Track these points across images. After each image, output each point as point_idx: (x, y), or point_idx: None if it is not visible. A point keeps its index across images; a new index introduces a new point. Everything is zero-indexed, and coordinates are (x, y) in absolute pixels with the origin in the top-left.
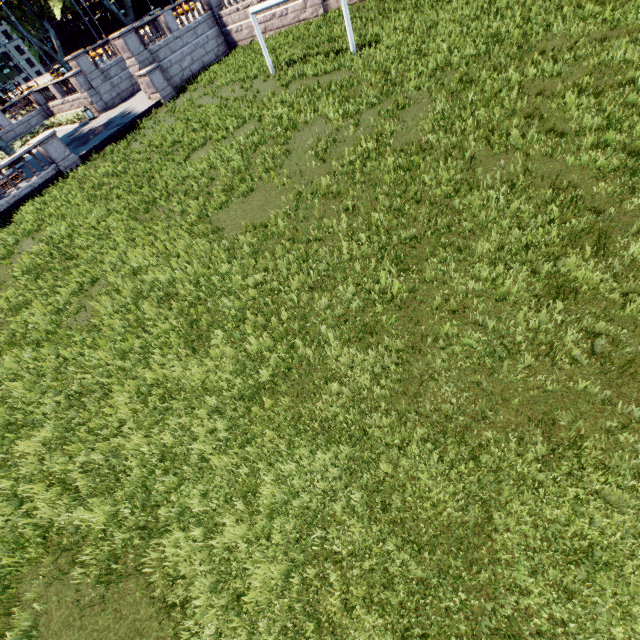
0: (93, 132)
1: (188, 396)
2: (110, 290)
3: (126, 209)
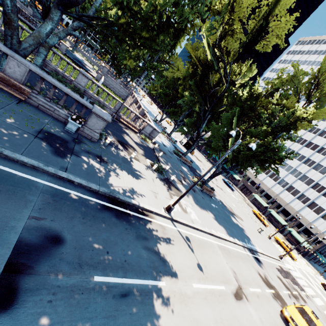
0: (82, 64)
1: None
2: None
3: None
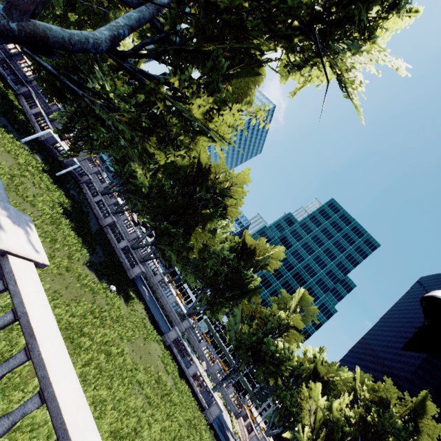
0: (227, 437)
1: (96, 420)
2: (144, 408)
3: (181, 435)
